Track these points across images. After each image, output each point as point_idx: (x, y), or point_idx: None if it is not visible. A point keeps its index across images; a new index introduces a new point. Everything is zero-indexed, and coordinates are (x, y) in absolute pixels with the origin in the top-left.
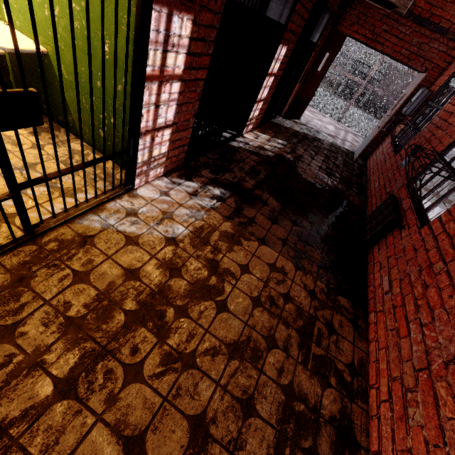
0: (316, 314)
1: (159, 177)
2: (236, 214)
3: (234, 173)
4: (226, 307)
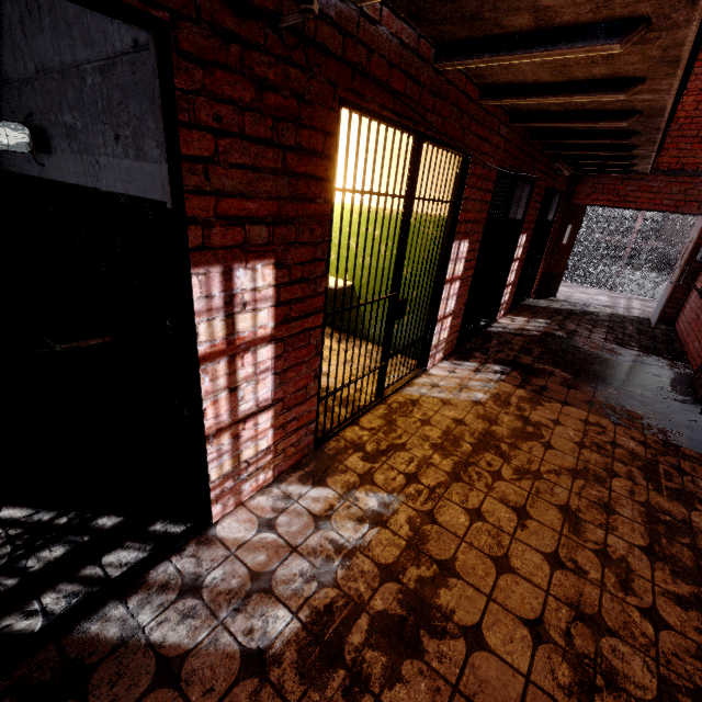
0: (656, 459)
1: (440, 361)
2: (525, 383)
3: (506, 352)
4: (552, 446)
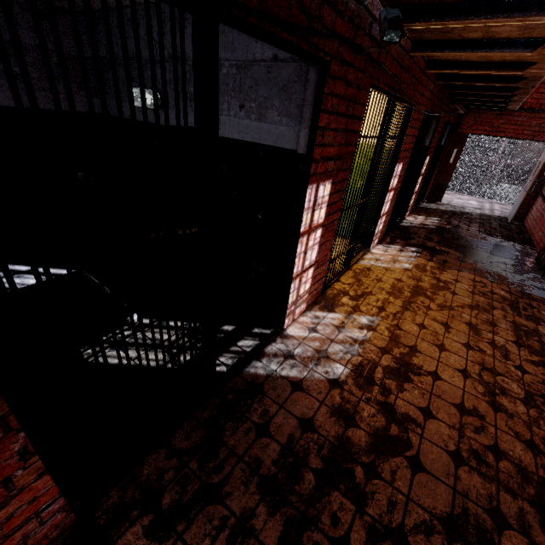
0: (517, 300)
1: (376, 245)
2: (433, 258)
3: (416, 239)
4: (456, 294)
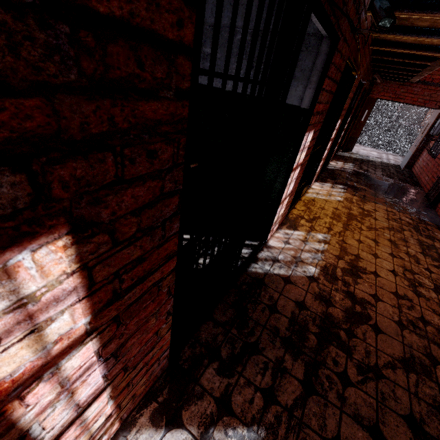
0: (418, 225)
1: (314, 182)
2: (356, 194)
3: (341, 179)
4: (377, 219)
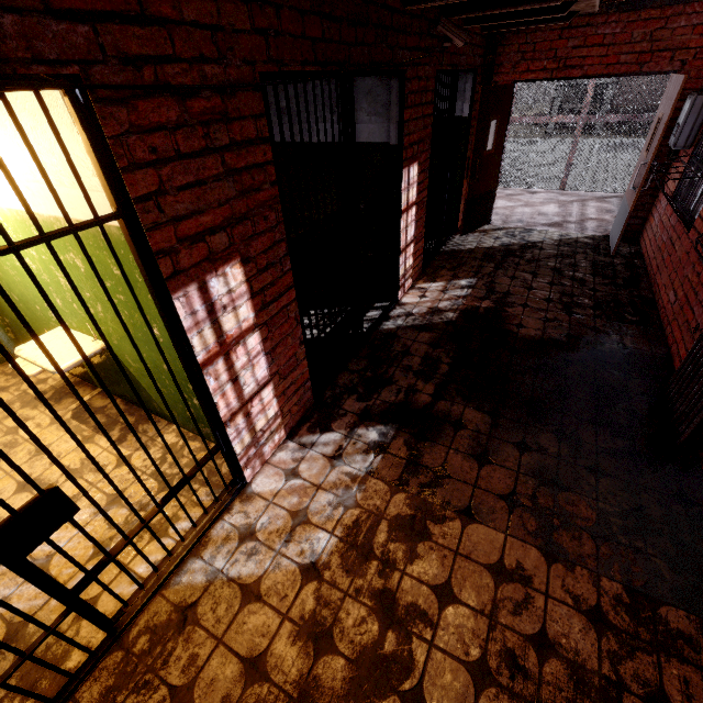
0: (619, 674)
1: (281, 444)
2: (411, 470)
3: (397, 382)
4: None
